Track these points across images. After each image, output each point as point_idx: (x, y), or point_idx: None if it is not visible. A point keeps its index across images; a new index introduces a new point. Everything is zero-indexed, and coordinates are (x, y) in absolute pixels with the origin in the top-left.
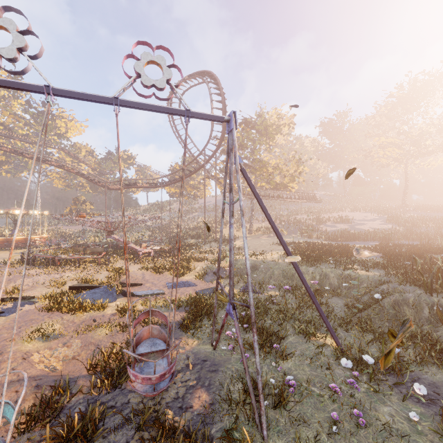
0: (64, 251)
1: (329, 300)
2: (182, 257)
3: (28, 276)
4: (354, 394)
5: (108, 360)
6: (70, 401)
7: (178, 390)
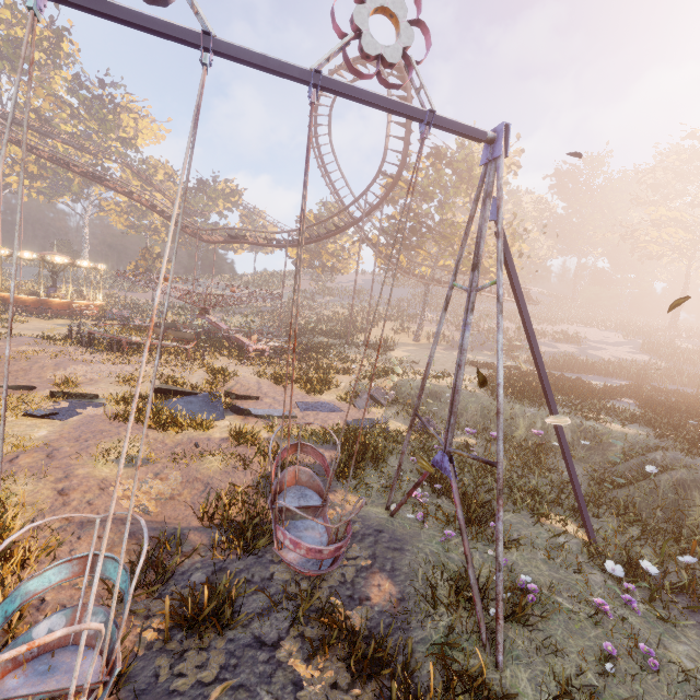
0: (134, 331)
1: (557, 463)
2: (315, 365)
3: (84, 363)
4: (626, 617)
5: (229, 509)
6: (183, 564)
7: (343, 570)
